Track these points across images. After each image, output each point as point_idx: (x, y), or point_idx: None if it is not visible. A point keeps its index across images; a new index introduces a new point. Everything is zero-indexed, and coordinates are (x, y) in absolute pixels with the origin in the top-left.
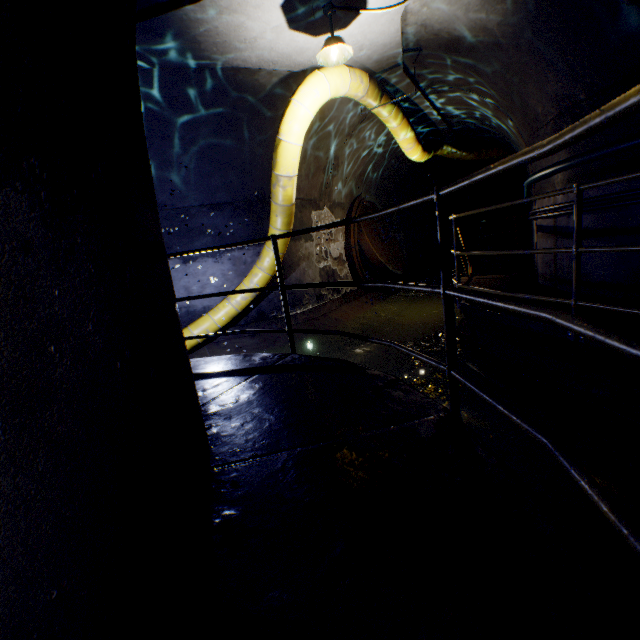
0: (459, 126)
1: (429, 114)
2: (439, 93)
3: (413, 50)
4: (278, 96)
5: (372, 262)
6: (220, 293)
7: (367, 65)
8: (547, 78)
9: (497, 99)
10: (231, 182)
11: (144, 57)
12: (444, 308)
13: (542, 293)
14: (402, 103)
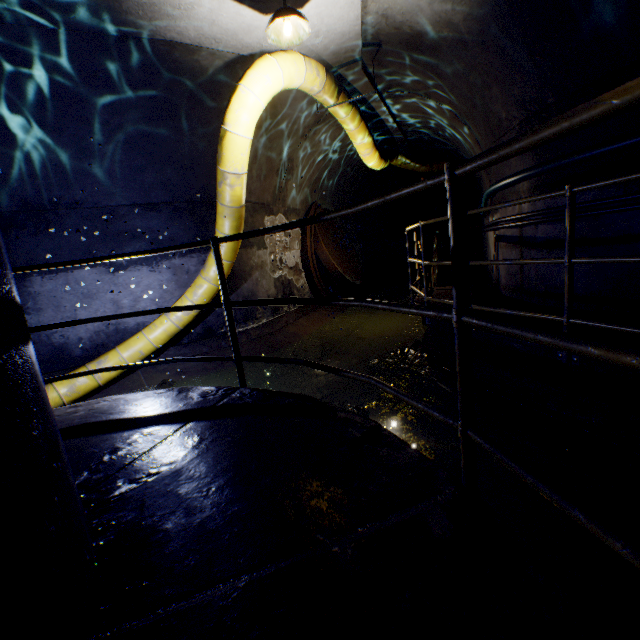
0: (414, 136)
1: (386, 120)
2: (397, 98)
3: (373, 45)
4: (224, 83)
5: (330, 272)
6: (146, 311)
7: (324, 56)
8: (514, 80)
9: (456, 105)
10: (169, 179)
11: (44, 11)
12: (458, 341)
13: (511, 306)
14: (359, 106)
